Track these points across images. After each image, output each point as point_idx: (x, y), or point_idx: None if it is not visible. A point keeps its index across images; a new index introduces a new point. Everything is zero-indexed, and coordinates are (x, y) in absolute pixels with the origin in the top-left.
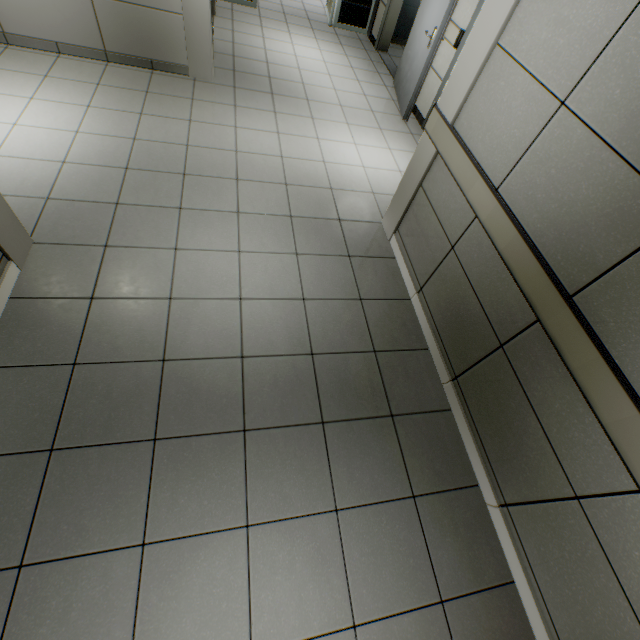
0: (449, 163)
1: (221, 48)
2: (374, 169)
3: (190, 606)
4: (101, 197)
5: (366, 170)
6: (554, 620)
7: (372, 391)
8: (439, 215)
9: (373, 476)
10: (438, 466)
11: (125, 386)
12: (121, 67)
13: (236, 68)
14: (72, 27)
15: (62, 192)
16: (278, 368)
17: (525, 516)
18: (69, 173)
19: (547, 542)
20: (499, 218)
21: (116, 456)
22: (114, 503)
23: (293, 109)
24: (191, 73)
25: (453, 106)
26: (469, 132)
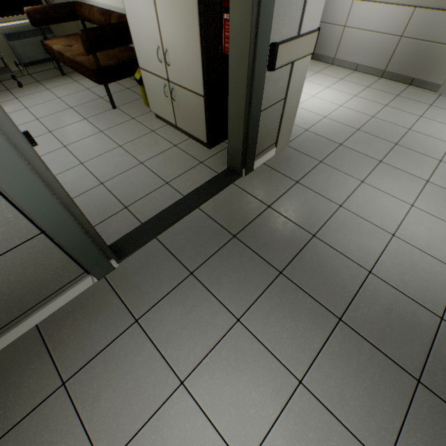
0: None
1: None
2: None
3: (235, 383)
4: (333, 138)
5: None
6: None
7: None
8: None
9: None
10: None
11: (284, 233)
12: (387, 81)
13: None
14: (374, 56)
15: (315, 129)
16: (397, 302)
17: None
18: (324, 122)
19: None
20: None
21: (257, 263)
22: (240, 284)
23: None
24: (440, 90)
25: None
26: None
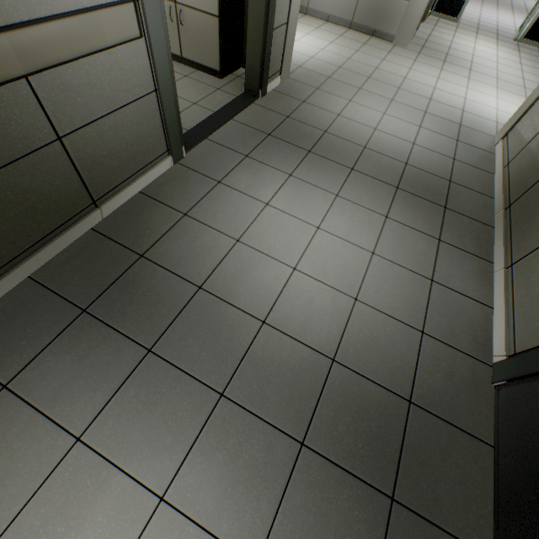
0: None
1: (419, 36)
2: (505, 113)
3: (300, 200)
4: (323, 73)
5: (498, 111)
6: (515, 316)
7: (437, 193)
8: None
9: (416, 219)
10: (465, 240)
11: (304, 132)
12: (355, 32)
13: (425, 46)
14: (342, 7)
15: (306, 67)
16: (382, 159)
17: (524, 262)
18: (312, 62)
19: (535, 267)
20: None
21: (291, 148)
22: (285, 159)
23: (456, 71)
24: (394, 41)
25: None
26: None
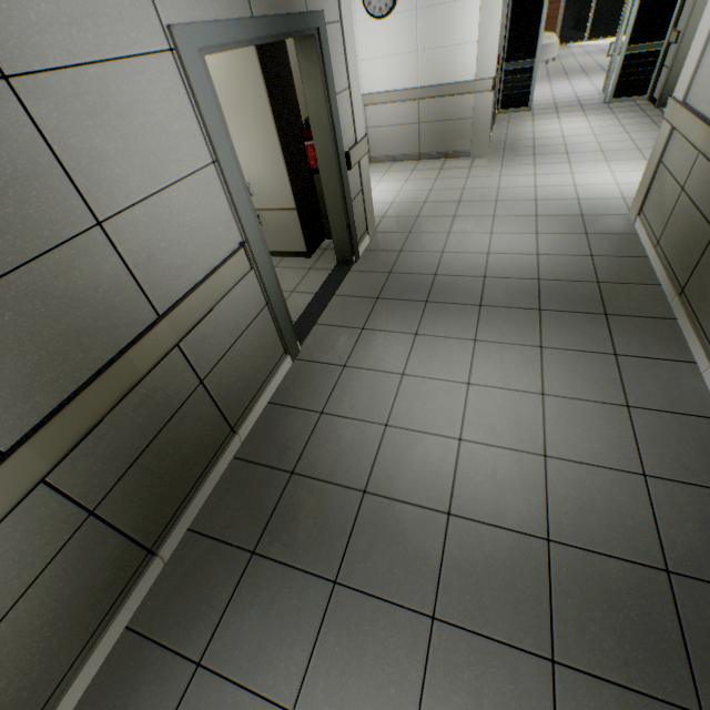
0: (678, 127)
1: (496, 139)
2: (629, 184)
3: (437, 359)
4: (409, 215)
5: (619, 186)
6: None
7: (589, 301)
8: (673, 173)
9: (577, 339)
10: (648, 345)
11: (413, 282)
12: (426, 161)
13: (506, 147)
14: (404, 145)
15: (390, 214)
16: (509, 283)
17: None
18: (394, 207)
19: None
20: (709, 137)
21: (406, 304)
22: (403, 319)
23: (551, 160)
24: (471, 155)
25: (682, 88)
26: (695, 98)
